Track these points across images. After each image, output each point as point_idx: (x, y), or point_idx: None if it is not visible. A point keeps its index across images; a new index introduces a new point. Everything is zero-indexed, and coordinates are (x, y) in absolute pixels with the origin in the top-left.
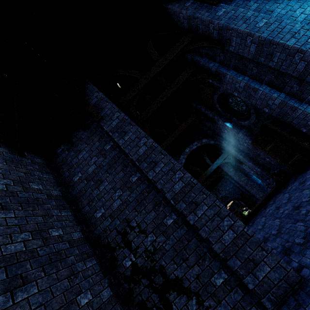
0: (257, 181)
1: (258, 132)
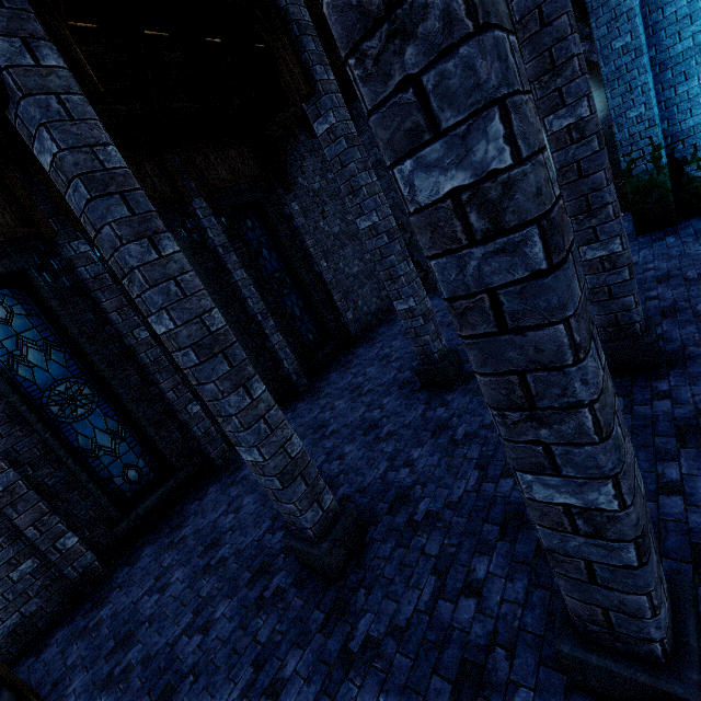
0: None
1: None
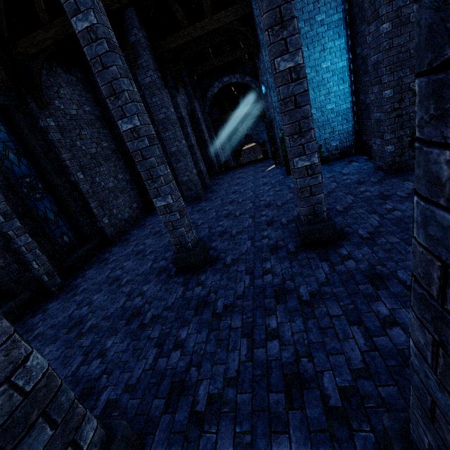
0: None
1: None
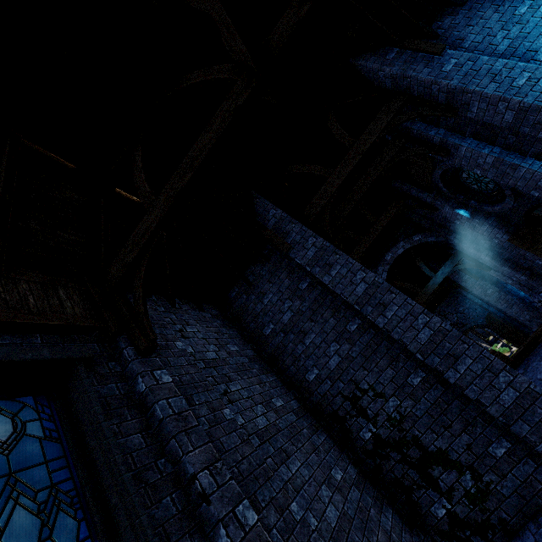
0: (518, 293)
1: (519, 221)
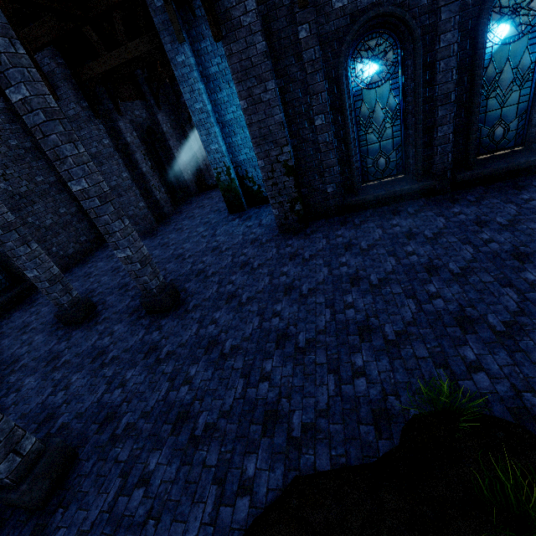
0: None
1: None
